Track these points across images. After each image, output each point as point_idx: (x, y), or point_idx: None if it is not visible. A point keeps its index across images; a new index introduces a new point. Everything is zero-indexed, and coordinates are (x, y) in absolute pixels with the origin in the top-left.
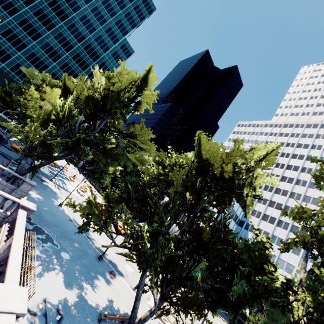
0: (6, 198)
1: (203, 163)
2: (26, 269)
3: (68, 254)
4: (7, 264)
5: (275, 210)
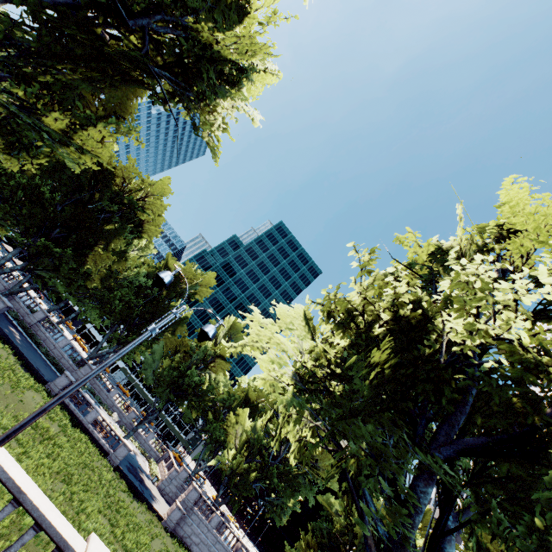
0: (235, 536)
1: None
2: None
3: None
4: None
5: None
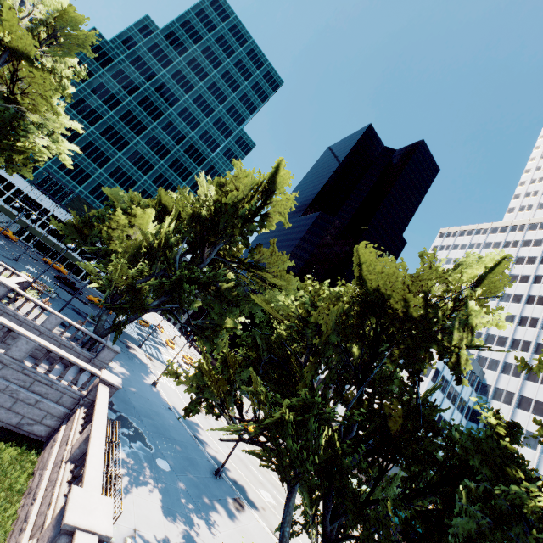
0: (83, 369)
1: (373, 293)
2: (108, 476)
3: (167, 462)
4: (86, 462)
5: (542, 387)
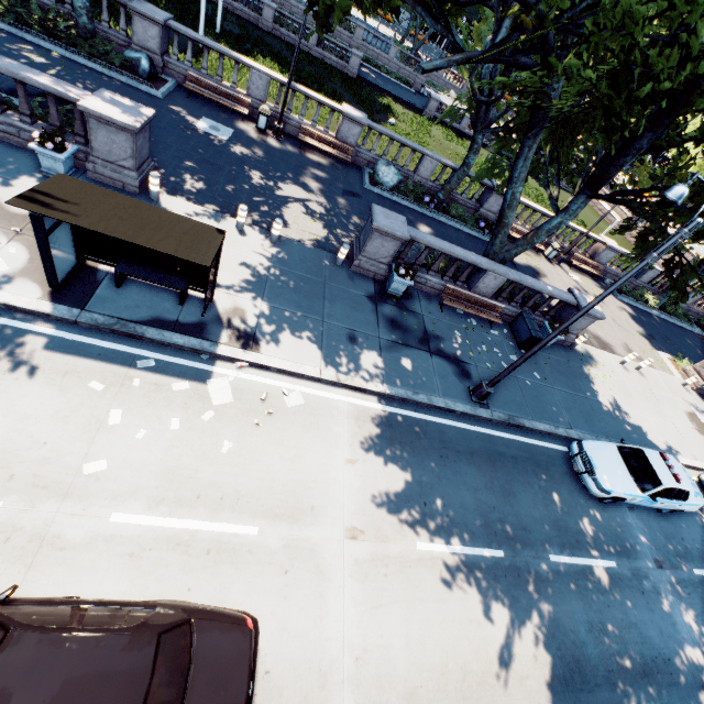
0: None
1: None
2: None
3: None
4: None
5: None
